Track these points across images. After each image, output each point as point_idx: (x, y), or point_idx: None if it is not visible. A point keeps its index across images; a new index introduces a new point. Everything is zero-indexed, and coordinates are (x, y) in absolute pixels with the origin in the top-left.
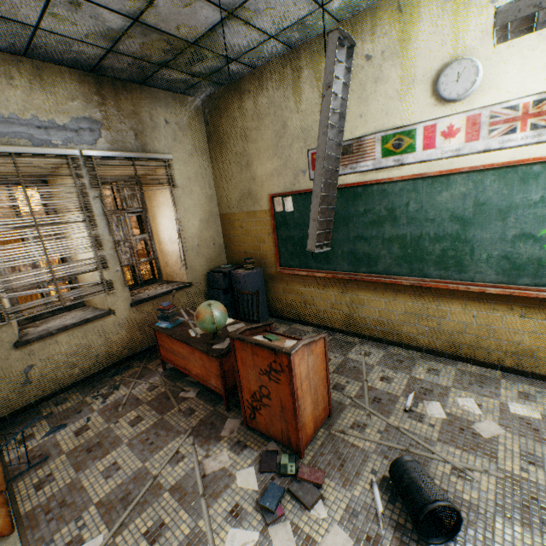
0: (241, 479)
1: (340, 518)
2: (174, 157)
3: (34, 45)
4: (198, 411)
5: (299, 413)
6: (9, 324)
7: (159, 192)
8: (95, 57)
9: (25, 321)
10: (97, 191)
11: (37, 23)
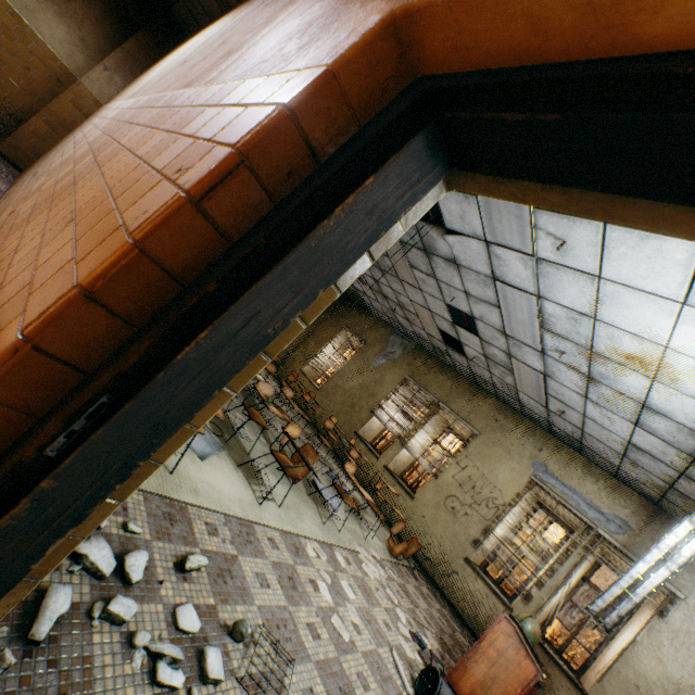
0: (424, 638)
1: (417, 662)
2: (687, 600)
3: (618, 474)
4: (456, 654)
5: (471, 651)
6: (475, 549)
7: (646, 610)
8: (654, 496)
9: (482, 567)
10: (584, 552)
11: (618, 466)
